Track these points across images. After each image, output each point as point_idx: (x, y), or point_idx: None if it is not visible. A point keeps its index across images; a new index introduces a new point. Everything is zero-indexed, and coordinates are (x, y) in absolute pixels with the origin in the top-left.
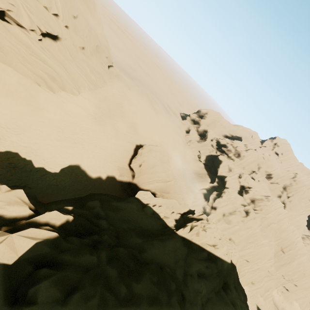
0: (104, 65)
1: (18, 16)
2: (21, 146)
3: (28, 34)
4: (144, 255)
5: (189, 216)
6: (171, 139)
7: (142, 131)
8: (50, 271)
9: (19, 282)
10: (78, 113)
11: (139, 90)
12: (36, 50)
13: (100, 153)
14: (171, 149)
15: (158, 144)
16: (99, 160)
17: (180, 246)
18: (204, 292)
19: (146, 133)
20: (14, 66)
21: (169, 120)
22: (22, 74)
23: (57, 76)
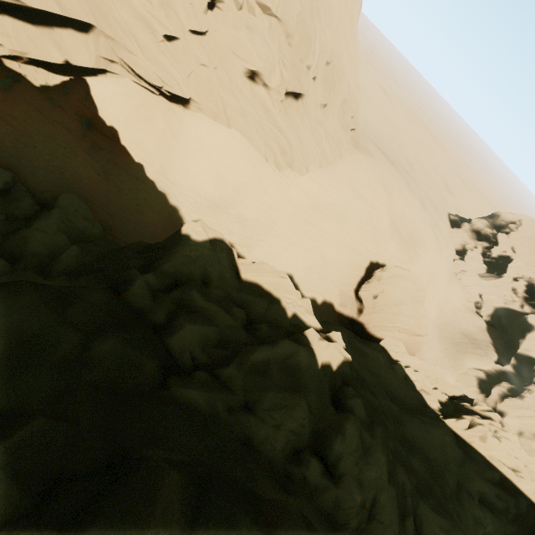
0: (345, 129)
1: (270, 74)
2: (236, 237)
3: (272, 95)
4: (404, 430)
5: (464, 405)
6: (428, 261)
7: (382, 241)
8: (355, 393)
9: (334, 390)
10: (301, 201)
11: (386, 169)
12: (275, 115)
13: (319, 264)
14: (425, 280)
15: (405, 266)
16: (316, 274)
17: (451, 443)
18: (490, 529)
19: (388, 245)
20: (250, 136)
21: (429, 227)
22: (254, 147)
23: (288, 149)
